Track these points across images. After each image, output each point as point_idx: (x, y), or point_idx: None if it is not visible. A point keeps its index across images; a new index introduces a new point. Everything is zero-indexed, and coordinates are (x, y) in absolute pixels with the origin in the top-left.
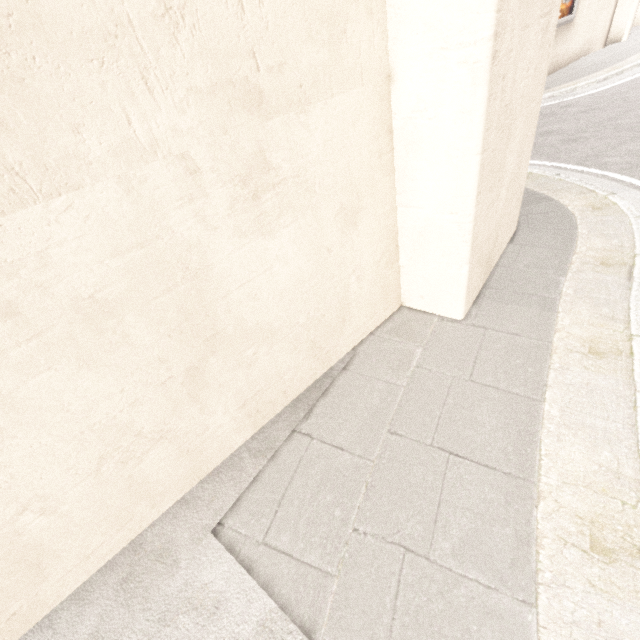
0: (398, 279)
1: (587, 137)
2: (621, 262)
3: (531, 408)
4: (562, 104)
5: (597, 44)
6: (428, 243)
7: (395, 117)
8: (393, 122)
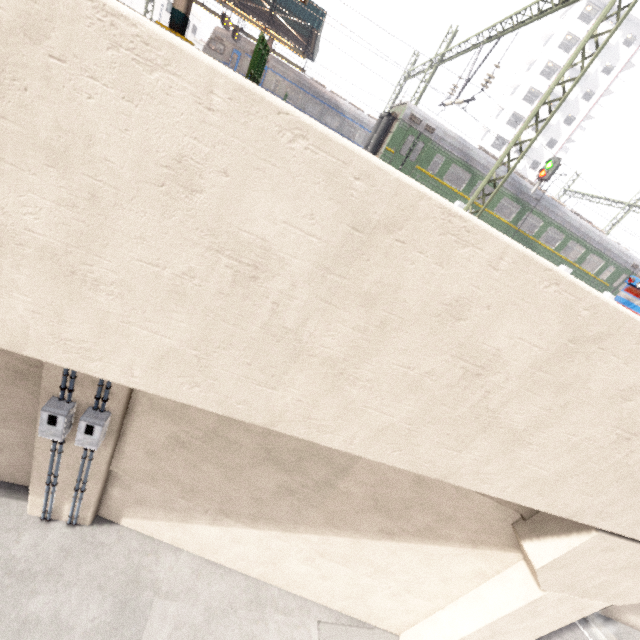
0: (405, 630)
1: None
2: None
3: None
4: None
5: None
6: (418, 639)
7: (437, 613)
8: (436, 613)
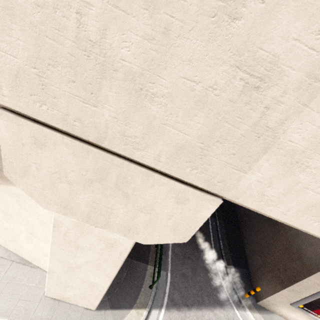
0: None
1: None
2: None
3: (7, 316)
4: None
5: None
6: None
7: None
8: None
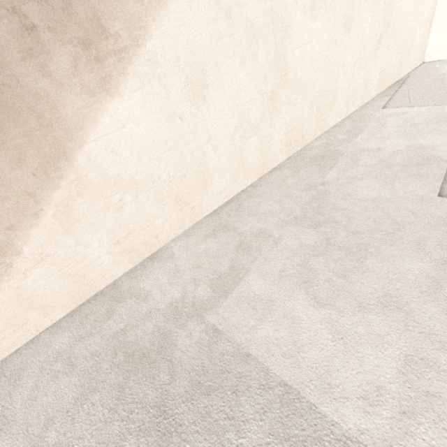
0: (427, 42)
1: None
2: None
3: None
4: None
5: None
6: None
7: None
8: None
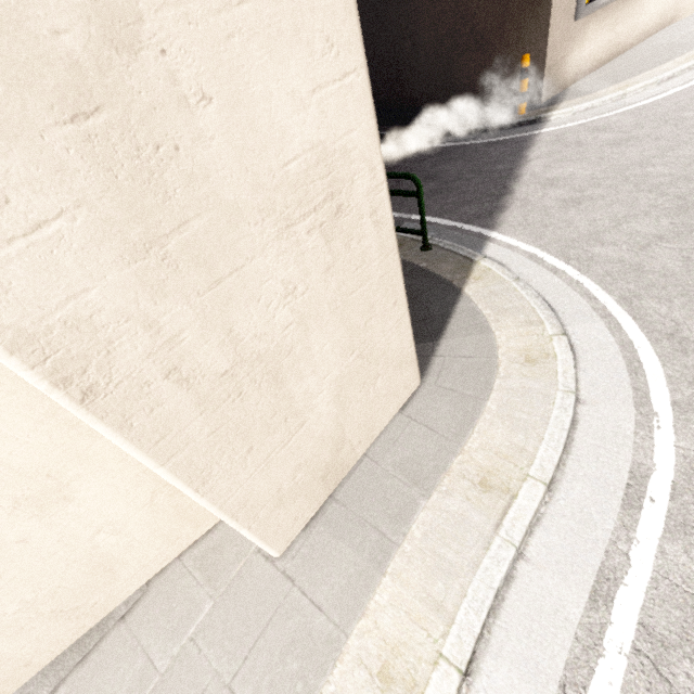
0: None
1: (595, 197)
2: (506, 485)
3: None
4: (597, 124)
5: (688, 6)
6: None
7: None
8: None
